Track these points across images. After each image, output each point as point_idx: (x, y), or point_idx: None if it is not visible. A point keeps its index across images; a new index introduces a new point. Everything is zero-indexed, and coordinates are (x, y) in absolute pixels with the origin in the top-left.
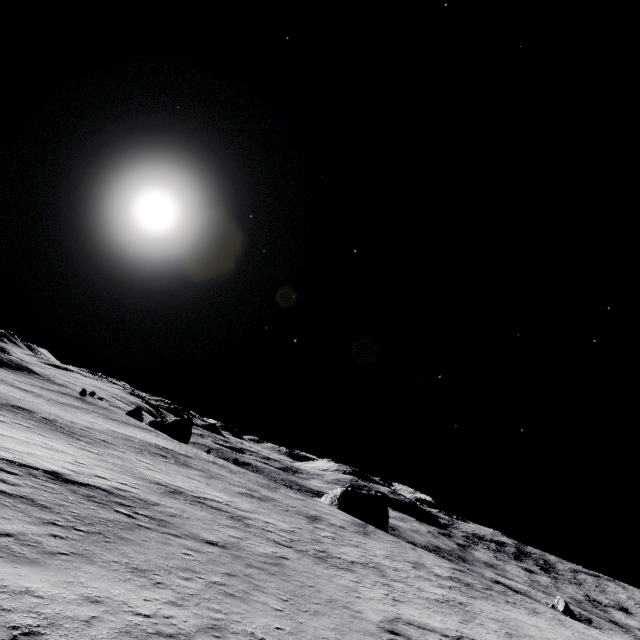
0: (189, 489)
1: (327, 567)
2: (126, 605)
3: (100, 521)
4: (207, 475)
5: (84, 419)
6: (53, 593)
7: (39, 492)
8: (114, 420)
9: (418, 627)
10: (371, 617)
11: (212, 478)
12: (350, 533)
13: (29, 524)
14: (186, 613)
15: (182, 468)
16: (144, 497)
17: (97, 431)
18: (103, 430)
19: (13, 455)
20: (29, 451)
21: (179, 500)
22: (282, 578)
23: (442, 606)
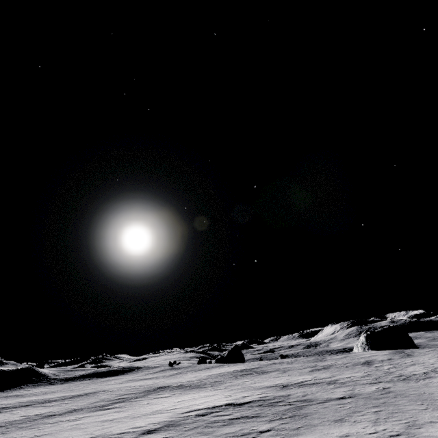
0: (287, 382)
1: (415, 382)
2: (359, 433)
3: (284, 411)
4: (281, 371)
5: (190, 377)
6: None
7: (242, 413)
8: (200, 370)
9: None
10: None
11: (286, 371)
12: (399, 360)
13: (266, 424)
14: (388, 426)
15: (265, 375)
16: (278, 395)
17: (204, 379)
18: (205, 377)
19: (202, 405)
20: (203, 401)
21: (293, 388)
22: (402, 396)
23: None
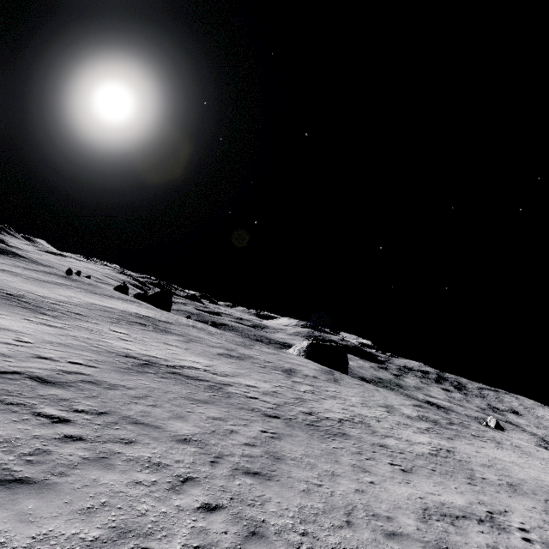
0: (164, 358)
1: (322, 438)
2: None
3: None
4: (186, 339)
5: (62, 294)
6: None
7: None
8: (97, 294)
9: (451, 517)
10: (404, 524)
11: (191, 342)
12: (323, 382)
13: None
14: None
15: (160, 335)
16: (99, 379)
17: (72, 304)
18: (80, 303)
19: None
20: None
21: (148, 375)
22: (282, 483)
23: (440, 462)
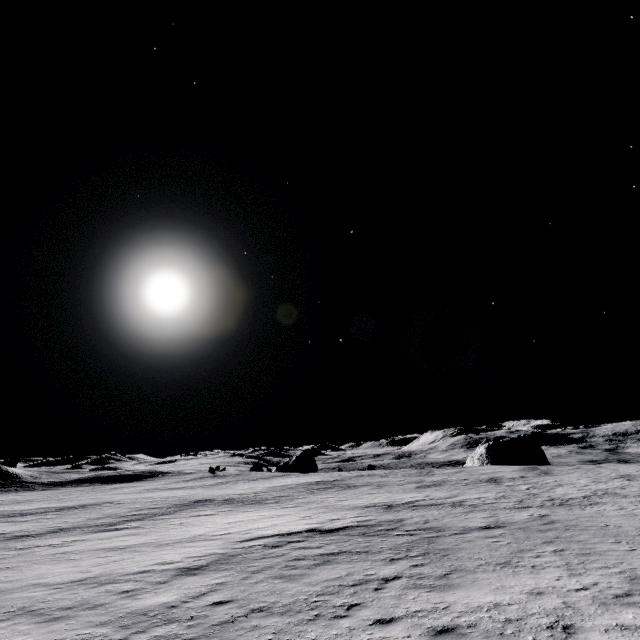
0: (389, 501)
1: (581, 508)
2: (557, 588)
3: (407, 545)
4: (375, 486)
5: (242, 488)
6: (508, 599)
7: (338, 545)
8: (256, 480)
9: None
10: None
11: (382, 487)
12: (536, 478)
13: (387, 566)
14: (596, 577)
15: (353, 490)
16: (384, 519)
17: (264, 492)
18: (265, 490)
19: (270, 531)
20: (269, 524)
21: (403, 511)
22: (578, 529)
23: None
